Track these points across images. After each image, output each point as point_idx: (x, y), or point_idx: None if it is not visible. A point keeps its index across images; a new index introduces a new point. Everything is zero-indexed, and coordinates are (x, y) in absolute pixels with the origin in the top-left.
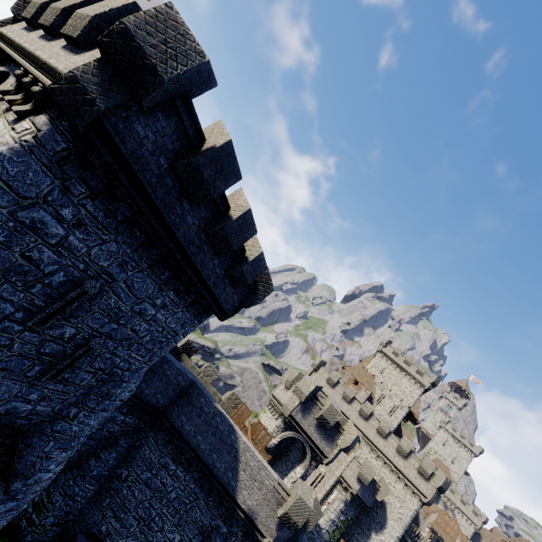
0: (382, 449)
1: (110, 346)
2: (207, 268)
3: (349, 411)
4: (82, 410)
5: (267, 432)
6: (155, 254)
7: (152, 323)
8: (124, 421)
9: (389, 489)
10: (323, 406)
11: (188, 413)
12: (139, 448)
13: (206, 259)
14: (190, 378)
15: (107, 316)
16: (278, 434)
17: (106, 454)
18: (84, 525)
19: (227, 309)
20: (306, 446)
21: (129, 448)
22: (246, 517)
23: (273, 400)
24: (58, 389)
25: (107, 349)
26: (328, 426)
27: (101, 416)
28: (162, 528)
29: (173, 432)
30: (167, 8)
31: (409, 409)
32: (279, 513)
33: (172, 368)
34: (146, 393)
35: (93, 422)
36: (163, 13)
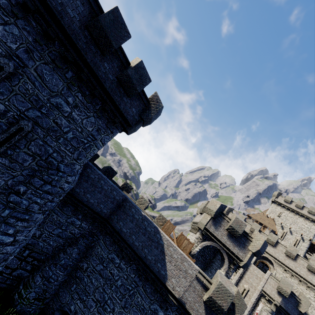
0: (294, 269)
1: (40, 134)
2: (100, 70)
3: None
4: (30, 188)
5: (189, 241)
6: (55, 50)
7: (70, 120)
8: (81, 225)
9: (309, 301)
10: (230, 220)
11: (124, 220)
12: (93, 247)
13: (96, 60)
14: (123, 194)
15: (28, 101)
16: (198, 244)
17: (70, 249)
18: (59, 304)
19: (129, 120)
20: (223, 252)
21: (87, 247)
22: (177, 301)
23: (192, 224)
24: (5, 163)
25: (38, 136)
26: (237, 234)
27: (46, 197)
28: (113, 309)
29: (115, 234)
30: None
31: (310, 241)
32: (205, 298)
33: (107, 184)
34: (92, 202)
35: (40, 200)
36: None
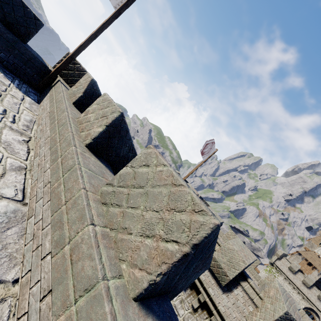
0: None
1: None
2: None
3: (308, 294)
4: None
5: None
6: None
7: None
8: None
9: None
10: None
11: None
12: None
13: None
14: None
15: None
16: None
17: None
18: None
19: None
20: None
21: None
22: None
23: None
24: None
25: None
26: None
27: None
28: None
29: None
30: (285, 315)
31: None
32: None
33: None
34: None
35: None
36: (283, 317)
